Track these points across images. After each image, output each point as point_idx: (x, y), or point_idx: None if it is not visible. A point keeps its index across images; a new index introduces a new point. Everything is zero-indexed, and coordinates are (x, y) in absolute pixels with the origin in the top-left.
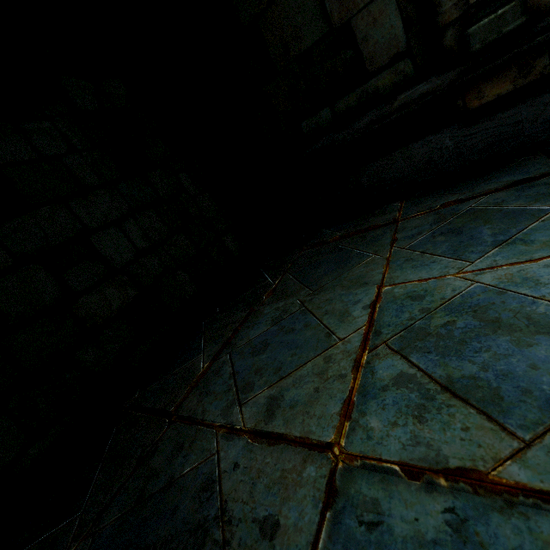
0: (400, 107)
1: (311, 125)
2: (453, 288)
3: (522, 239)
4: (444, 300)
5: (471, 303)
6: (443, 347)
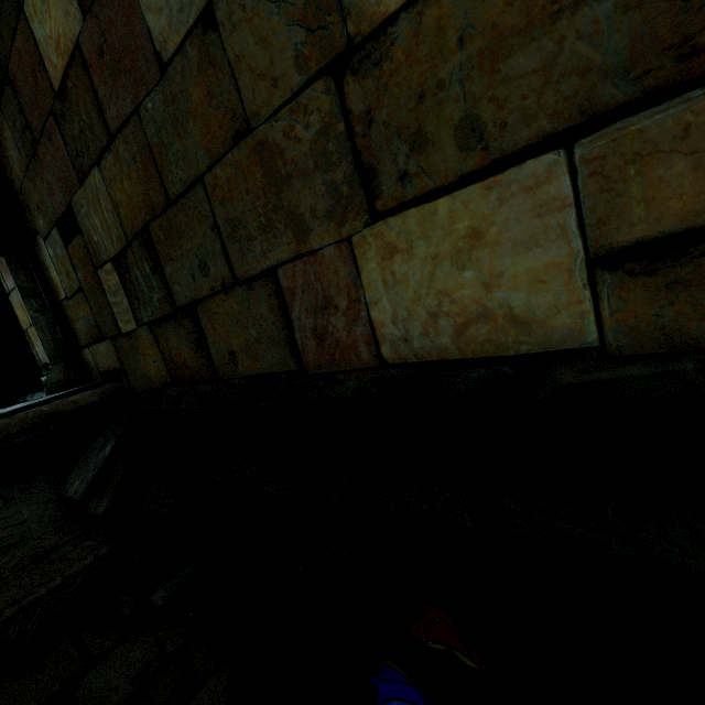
0: None
1: None
2: None
3: None
4: None
5: None
6: None
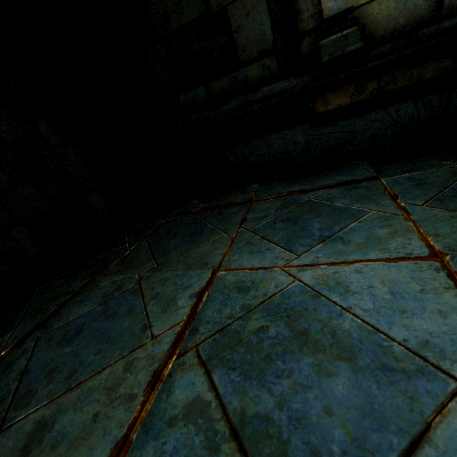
0: (262, 98)
1: (188, 99)
2: (276, 283)
3: (342, 237)
4: (266, 297)
5: (287, 306)
6: (248, 363)
